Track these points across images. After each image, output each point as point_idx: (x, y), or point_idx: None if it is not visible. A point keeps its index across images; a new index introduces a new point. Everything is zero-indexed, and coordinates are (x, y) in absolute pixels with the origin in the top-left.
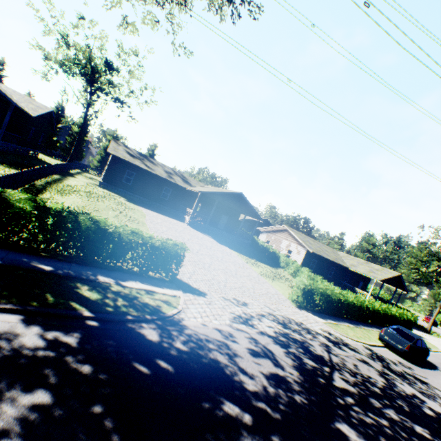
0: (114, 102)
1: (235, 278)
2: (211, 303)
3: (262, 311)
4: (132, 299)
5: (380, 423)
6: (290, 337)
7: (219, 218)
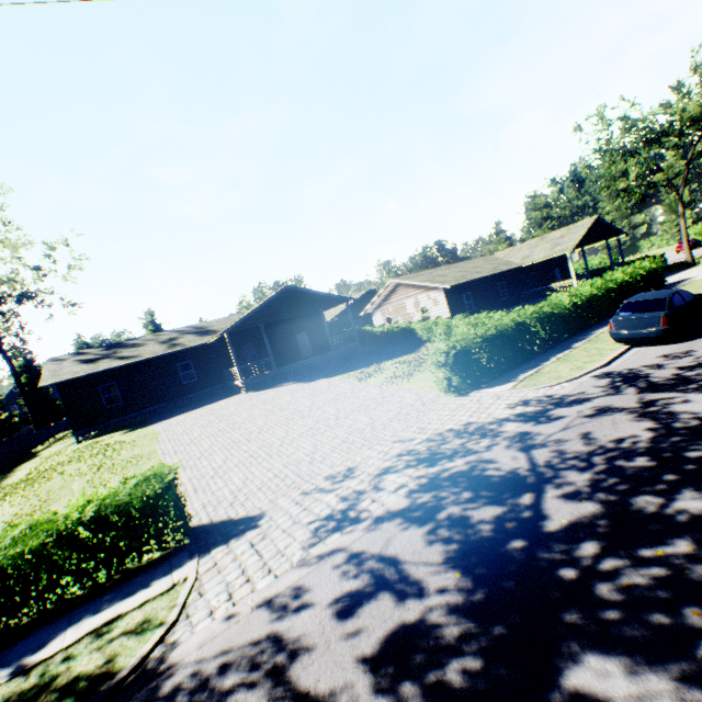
0: (22, 304)
1: (334, 428)
2: (265, 534)
3: (384, 463)
4: (35, 698)
5: (674, 559)
6: (443, 479)
7: (294, 343)
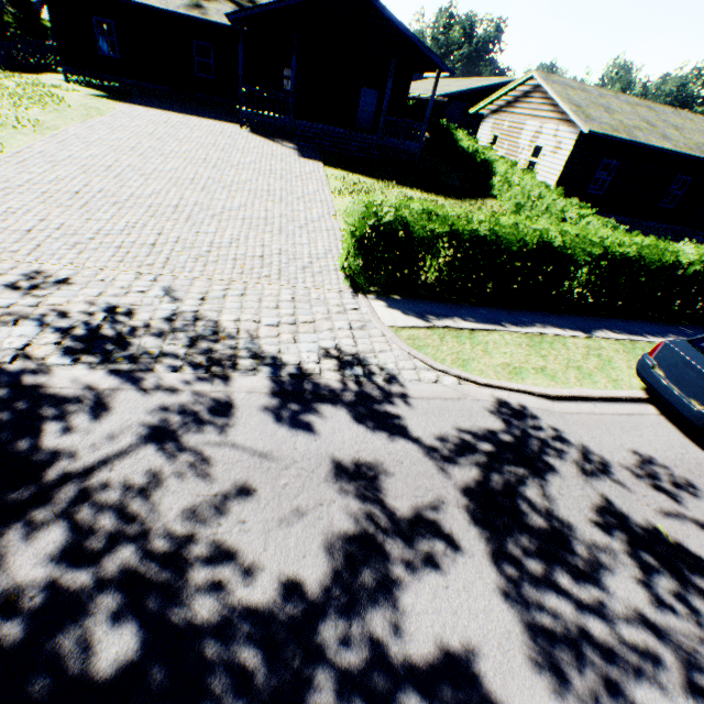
0: None
1: (187, 224)
2: None
3: (81, 304)
4: None
5: None
6: (20, 384)
7: (354, 99)
